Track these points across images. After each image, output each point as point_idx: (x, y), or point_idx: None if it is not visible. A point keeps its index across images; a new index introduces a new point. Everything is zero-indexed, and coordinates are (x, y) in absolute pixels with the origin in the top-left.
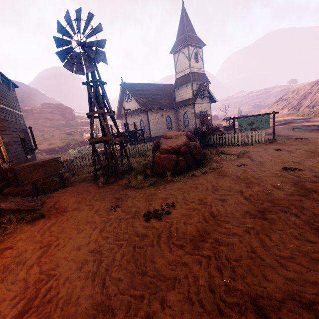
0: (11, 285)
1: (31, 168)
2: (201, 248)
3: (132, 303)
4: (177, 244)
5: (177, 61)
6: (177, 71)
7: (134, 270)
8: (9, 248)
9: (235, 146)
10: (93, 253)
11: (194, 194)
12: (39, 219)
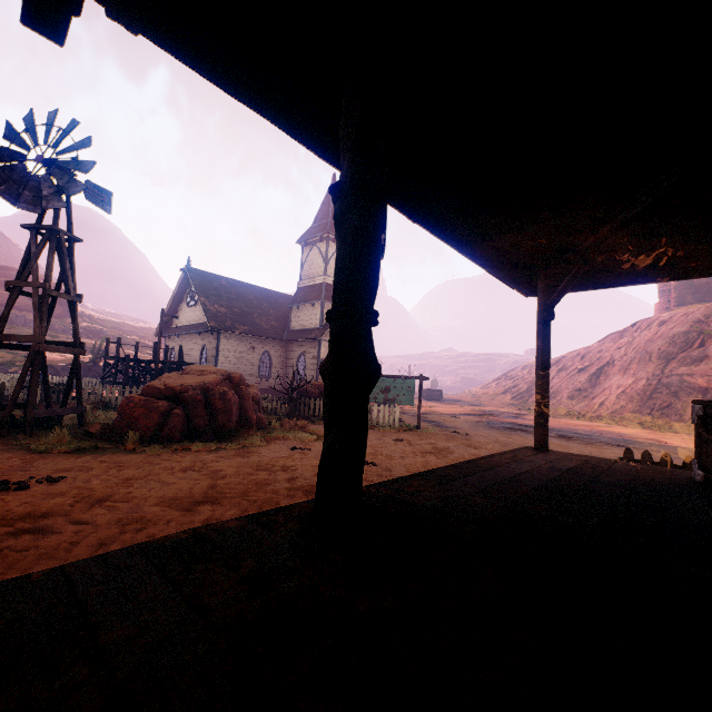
0: None
1: None
2: None
3: None
4: None
5: (306, 259)
6: (303, 275)
7: None
8: None
9: None
10: None
11: (134, 471)
12: None
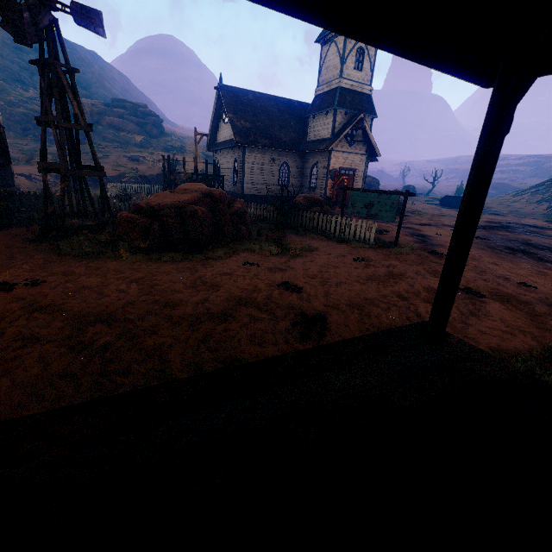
0: None
1: None
2: None
3: None
4: None
5: (324, 60)
6: (320, 81)
7: None
8: None
9: (324, 238)
10: None
11: (96, 279)
12: None
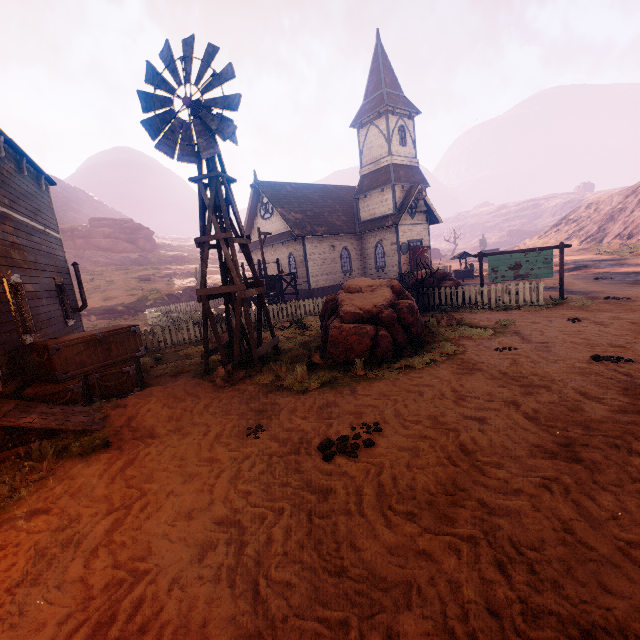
0: (56, 592)
1: (80, 346)
2: (452, 521)
3: (326, 638)
4: (400, 511)
5: (364, 142)
6: (363, 161)
7: (318, 564)
8: (42, 512)
9: (484, 310)
10: (223, 526)
11: (418, 405)
12: (100, 450)
